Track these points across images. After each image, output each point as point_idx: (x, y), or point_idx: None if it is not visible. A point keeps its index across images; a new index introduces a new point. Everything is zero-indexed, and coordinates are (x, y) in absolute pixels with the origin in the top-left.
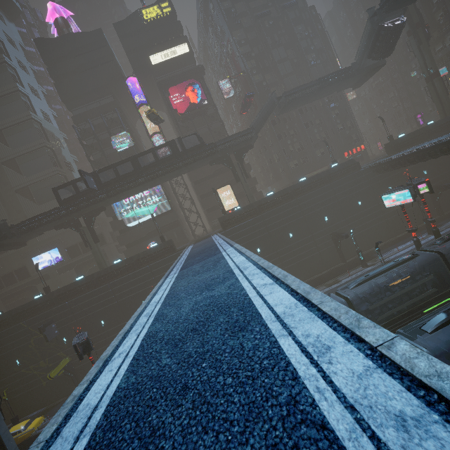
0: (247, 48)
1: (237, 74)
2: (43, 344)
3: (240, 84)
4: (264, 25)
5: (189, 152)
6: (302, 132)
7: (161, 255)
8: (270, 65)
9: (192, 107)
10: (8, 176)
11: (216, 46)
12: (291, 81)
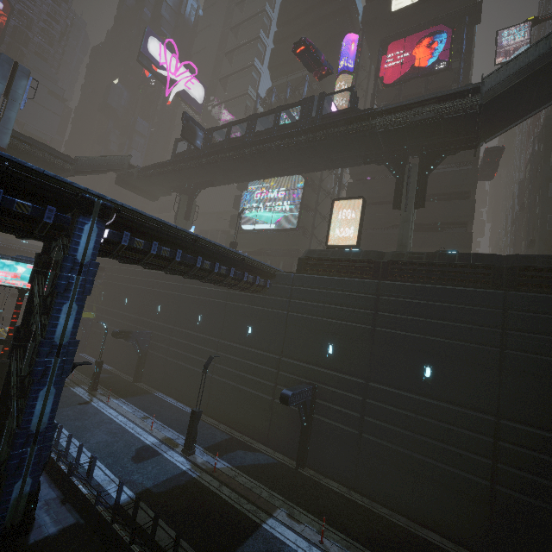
0: None
1: None
2: (94, 288)
3: None
4: None
5: (324, 119)
6: None
7: None
8: None
9: (411, 75)
10: None
11: None
12: None
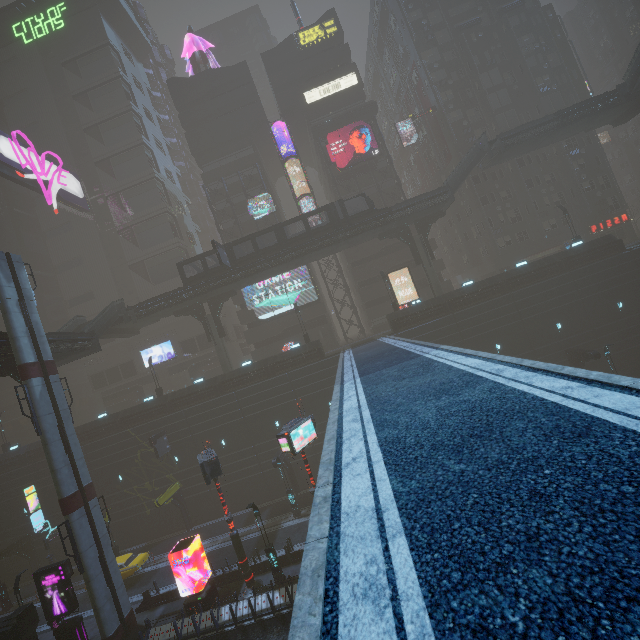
0: (441, 74)
1: (424, 112)
2: (150, 461)
3: (427, 125)
4: (470, 39)
5: (353, 220)
6: (521, 194)
7: (304, 360)
8: (475, 97)
9: (357, 160)
10: (123, 247)
11: (394, 74)
12: (507, 119)
